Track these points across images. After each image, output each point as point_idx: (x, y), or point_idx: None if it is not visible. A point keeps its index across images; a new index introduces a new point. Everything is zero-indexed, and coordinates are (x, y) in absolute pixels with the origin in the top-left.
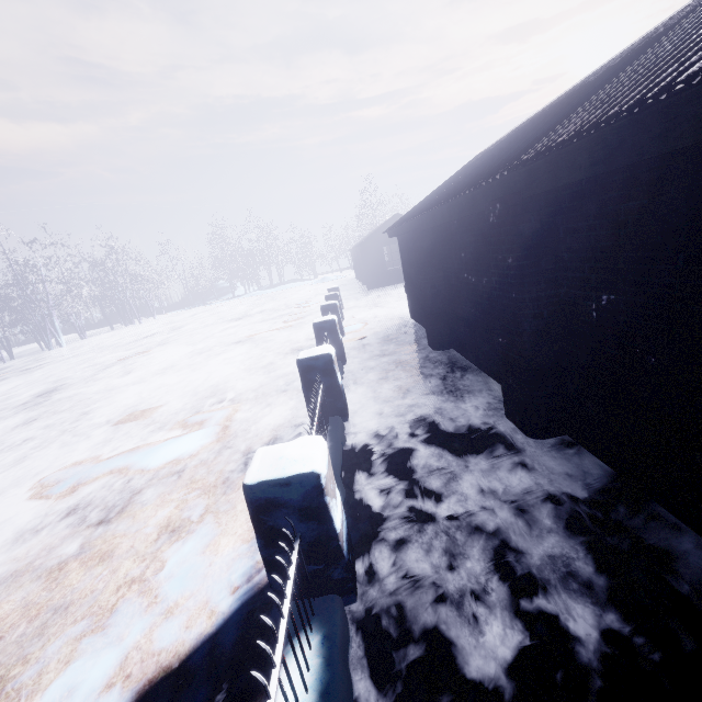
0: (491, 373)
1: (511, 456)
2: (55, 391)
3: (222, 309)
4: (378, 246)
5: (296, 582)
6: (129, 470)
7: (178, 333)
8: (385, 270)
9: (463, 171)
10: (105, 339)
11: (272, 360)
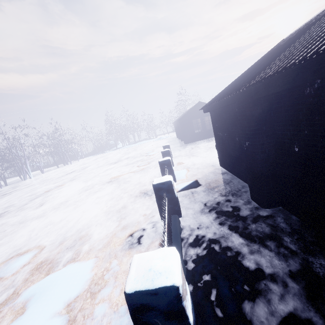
0: None
1: None
2: None
3: (109, 156)
4: (190, 120)
5: None
6: None
7: (83, 172)
8: (194, 133)
9: (282, 46)
10: (51, 174)
11: (126, 202)
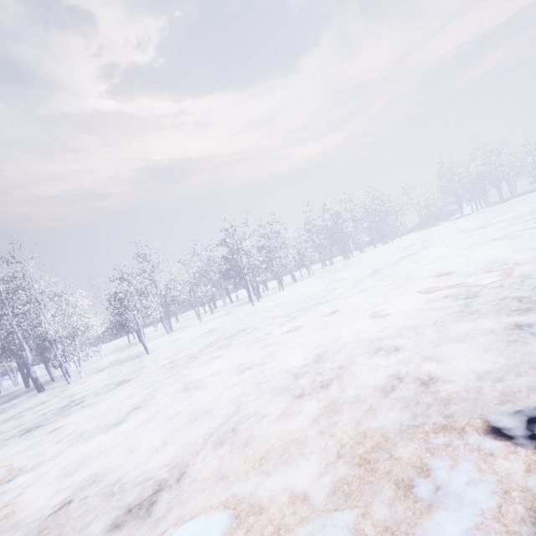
0: None
1: None
2: (377, 271)
3: (456, 226)
4: None
5: None
6: (465, 287)
7: (430, 243)
8: None
9: None
10: (377, 252)
11: None
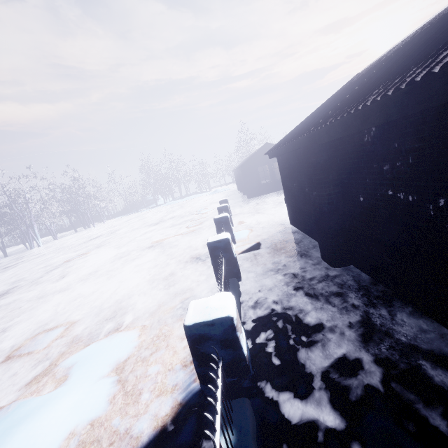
0: (442, 319)
1: None
2: (6, 293)
3: (147, 216)
4: (254, 166)
5: None
6: None
7: (113, 236)
8: (260, 184)
9: (352, 85)
10: (68, 240)
11: (174, 269)
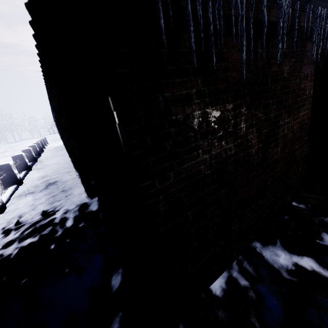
0: None
1: (63, 153)
2: None
3: None
4: None
5: (29, 156)
6: None
7: None
8: None
9: None
10: None
11: None
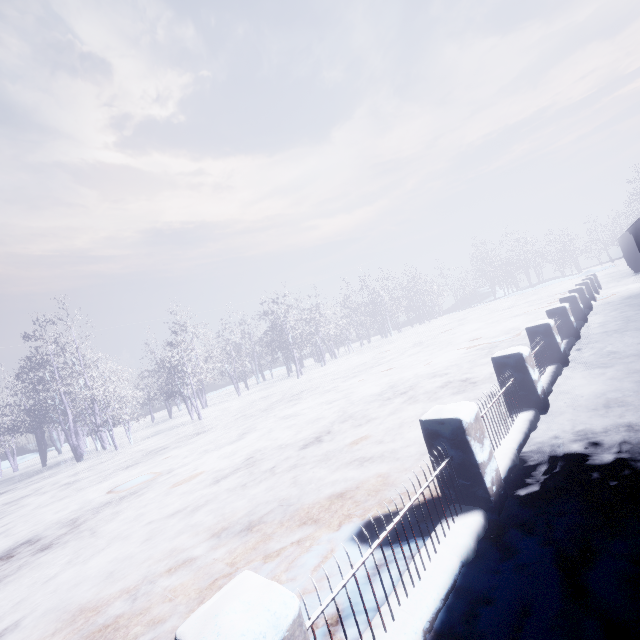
0: None
1: None
2: (420, 343)
3: (489, 307)
4: None
5: (560, 325)
6: (490, 343)
7: (466, 321)
8: None
9: None
10: (415, 330)
11: (543, 317)
